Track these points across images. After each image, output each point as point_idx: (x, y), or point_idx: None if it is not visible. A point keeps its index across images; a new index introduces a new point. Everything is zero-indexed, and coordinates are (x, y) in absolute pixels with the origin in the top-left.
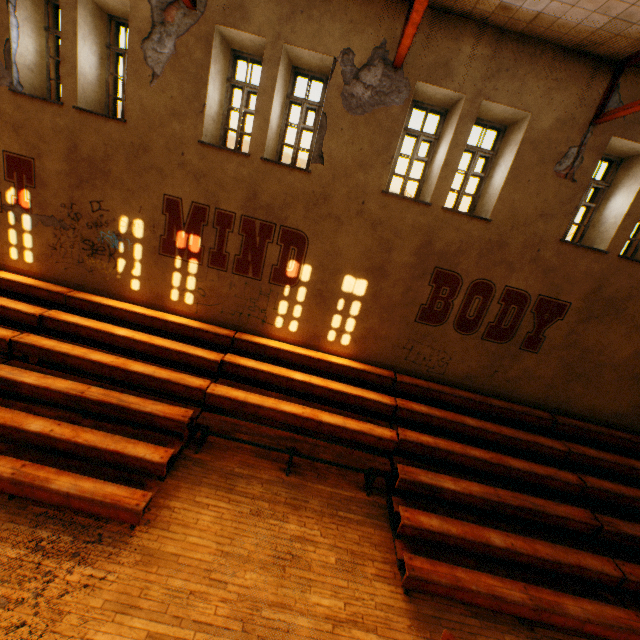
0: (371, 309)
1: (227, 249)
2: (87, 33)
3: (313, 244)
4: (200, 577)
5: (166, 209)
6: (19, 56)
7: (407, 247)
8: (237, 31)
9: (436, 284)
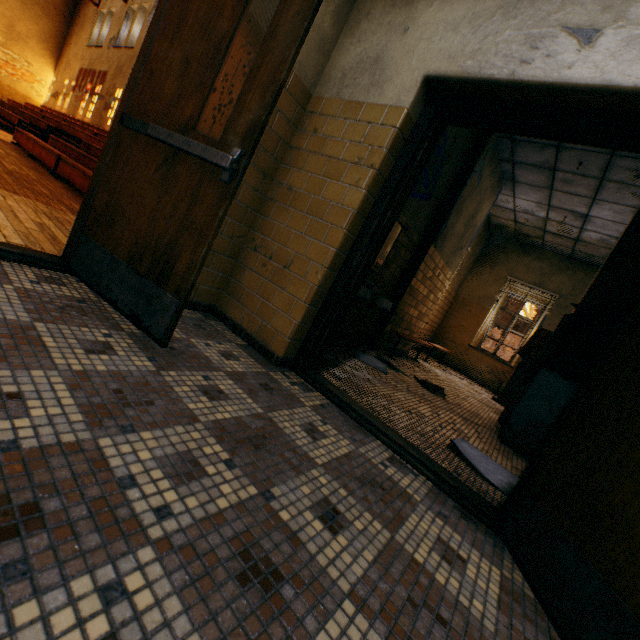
0: None
1: None
2: (142, 23)
3: None
4: None
5: None
6: (123, 37)
7: None
8: None
9: None
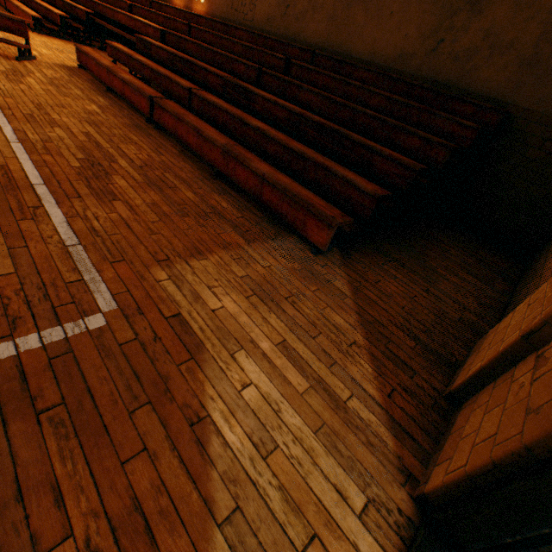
0: None
1: None
2: None
3: None
4: None
5: None
6: None
7: None
8: None
9: None
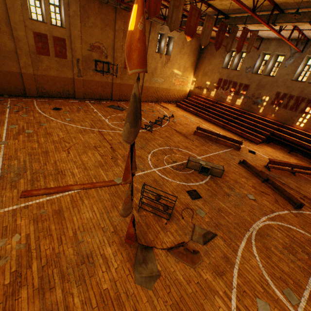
0: None
1: (288, 104)
2: (272, 60)
3: None
4: (268, 151)
5: (275, 94)
6: (255, 66)
7: None
8: None
9: None
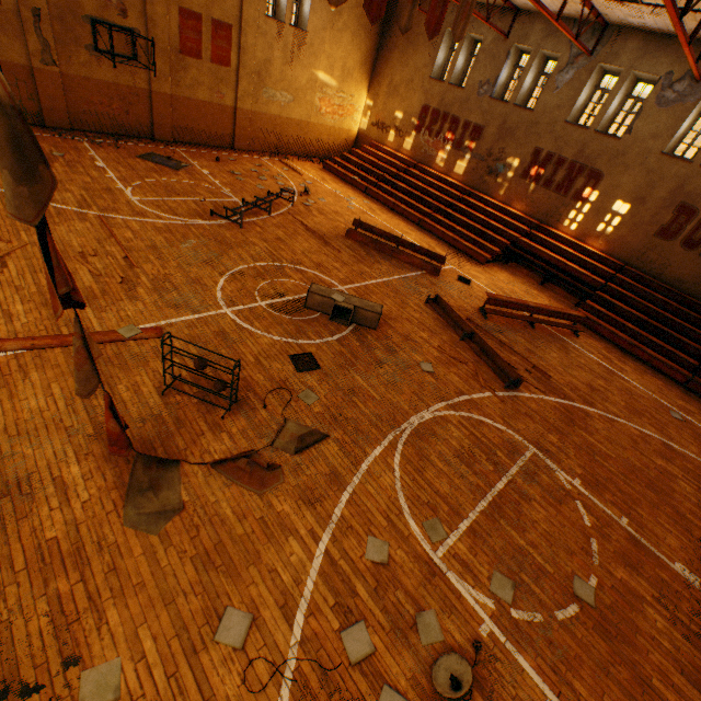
0: (625, 223)
1: (554, 178)
2: (533, 69)
3: (604, 180)
4: (499, 281)
5: (533, 155)
6: (499, 81)
7: (665, 187)
8: (608, 66)
9: (677, 213)
